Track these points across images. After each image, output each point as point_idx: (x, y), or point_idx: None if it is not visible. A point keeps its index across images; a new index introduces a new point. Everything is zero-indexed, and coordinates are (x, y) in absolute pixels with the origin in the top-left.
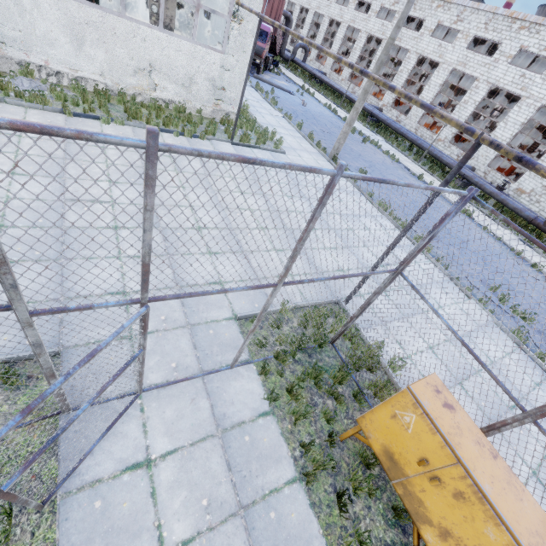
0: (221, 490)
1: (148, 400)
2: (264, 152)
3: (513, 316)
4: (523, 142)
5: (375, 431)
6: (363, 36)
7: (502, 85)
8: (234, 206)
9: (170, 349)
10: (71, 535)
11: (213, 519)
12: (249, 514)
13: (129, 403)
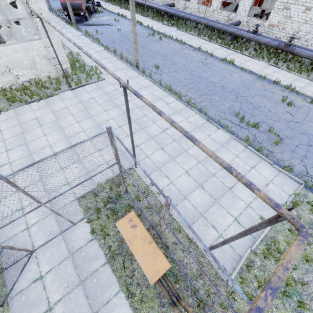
0: (72, 277)
1: (38, 253)
2: (92, 85)
3: (247, 129)
4: None
5: None
6: None
7: None
8: (74, 133)
9: (46, 227)
10: (15, 311)
11: (69, 289)
12: (84, 283)
13: (28, 258)
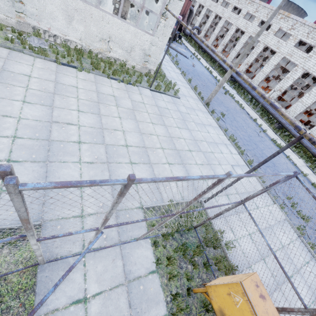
0: None
1: (88, 258)
2: (168, 96)
3: (297, 217)
4: None
5: (216, 297)
6: (233, 28)
7: (311, 72)
8: (147, 132)
9: None
10: None
11: None
12: None
13: None
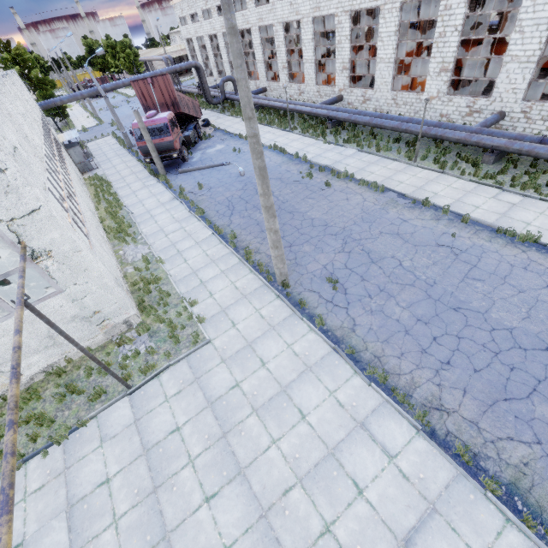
0: None
1: None
2: (179, 367)
3: None
4: None
5: None
6: (278, 29)
7: None
8: None
9: None
10: None
11: None
12: None
13: None
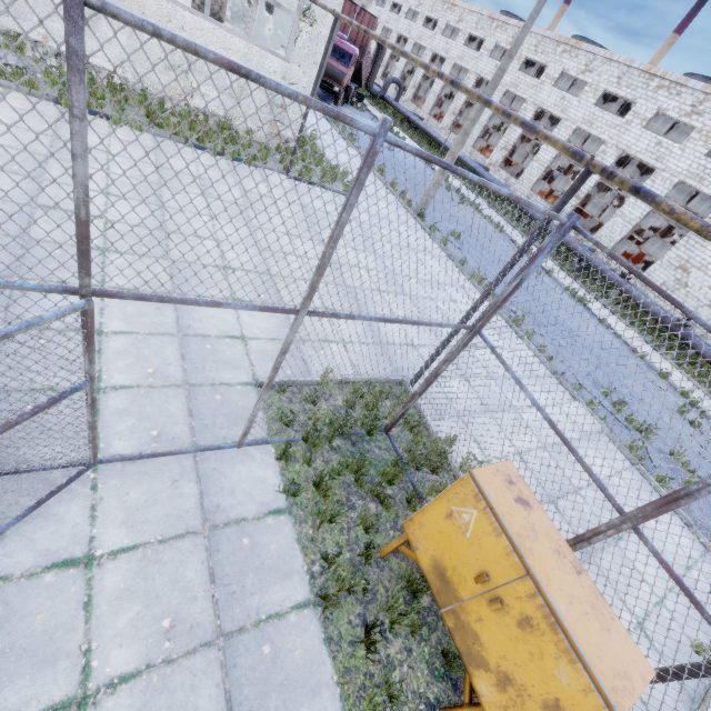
0: (194, 608)
1: (105, 475)
2: (330, 193)
3: (628, 428)
4: (656, 228)
5: (425, 538)
6: (471, 77)
7: (633, 153)
8: (278, 248)
9: (153, 412)
10: None
11: (175, 649)
12: (231, 646)
13: (74, 474)
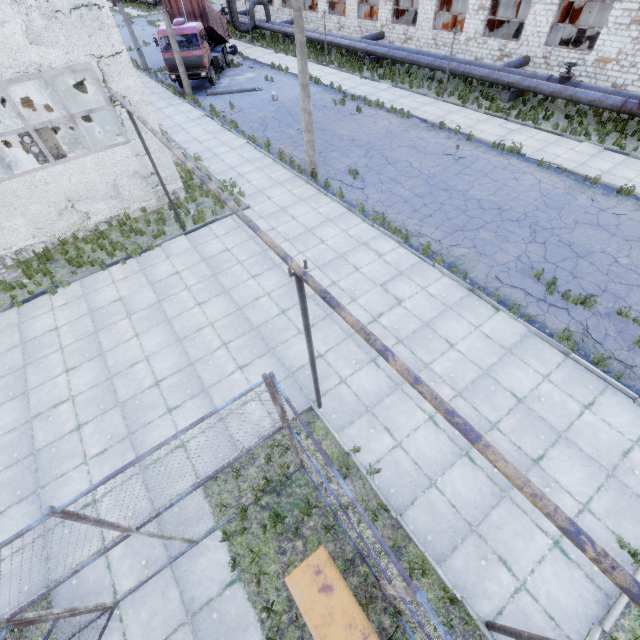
0: None
1: (125, 608)
2: (225, 221)
3: (565, 308)
4: None
5: None
6: None
7: None
8: (192, 329)
9: (139, 546)
10: None
11: None
12: None
13: (105, 623)
